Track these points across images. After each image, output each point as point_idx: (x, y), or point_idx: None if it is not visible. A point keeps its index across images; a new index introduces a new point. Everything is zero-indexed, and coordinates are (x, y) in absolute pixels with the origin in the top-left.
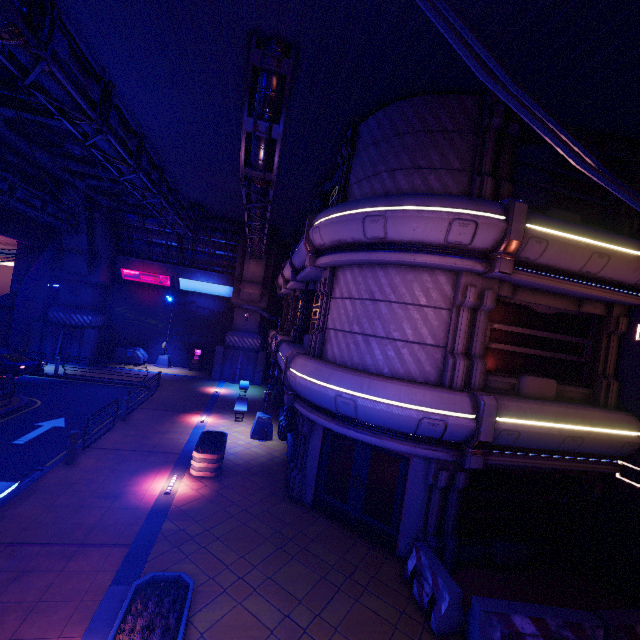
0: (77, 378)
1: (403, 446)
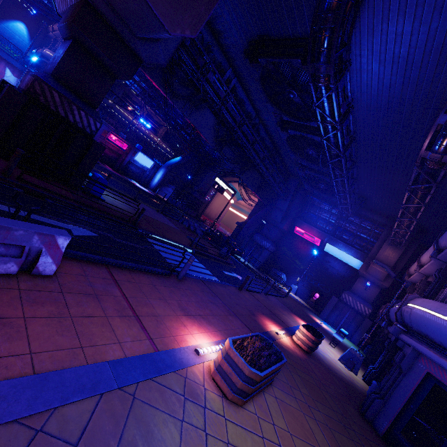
0: (251, 269)
1: None
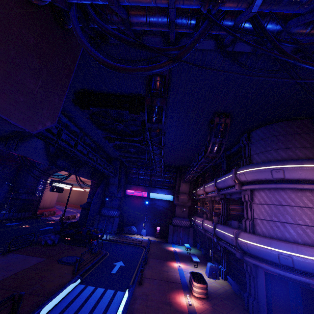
0: (114, 241)
1: None
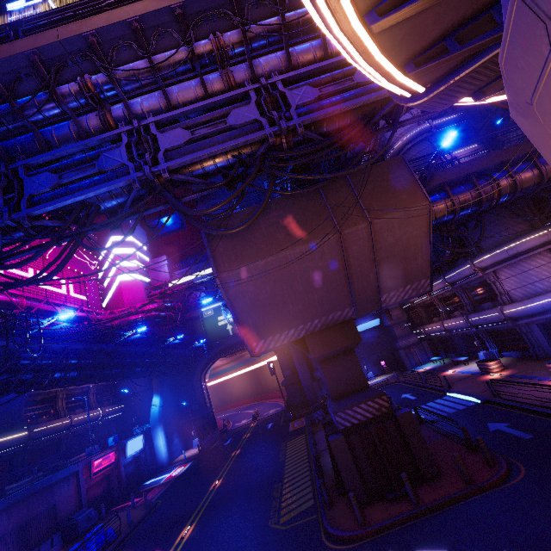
0: None
1: None
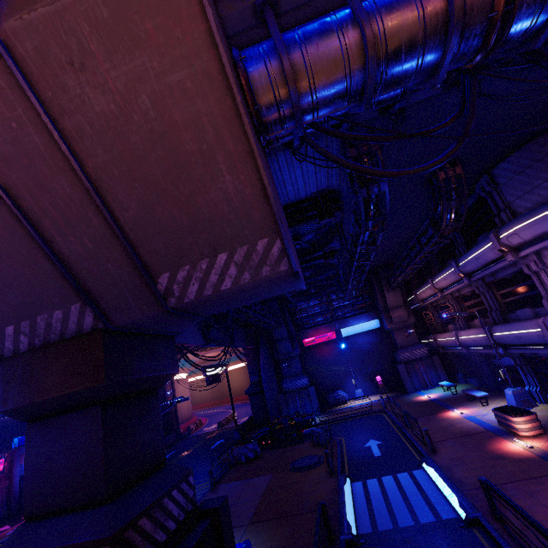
0: (330, 421)
1: None
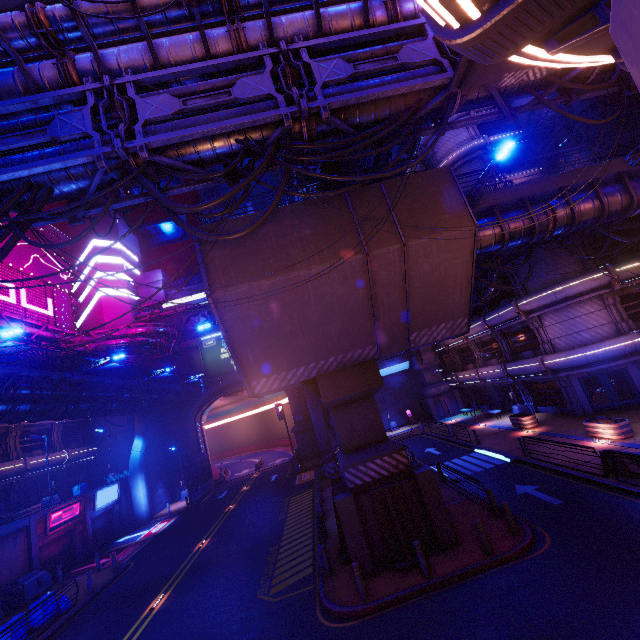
0: None
1: (623, 361)
